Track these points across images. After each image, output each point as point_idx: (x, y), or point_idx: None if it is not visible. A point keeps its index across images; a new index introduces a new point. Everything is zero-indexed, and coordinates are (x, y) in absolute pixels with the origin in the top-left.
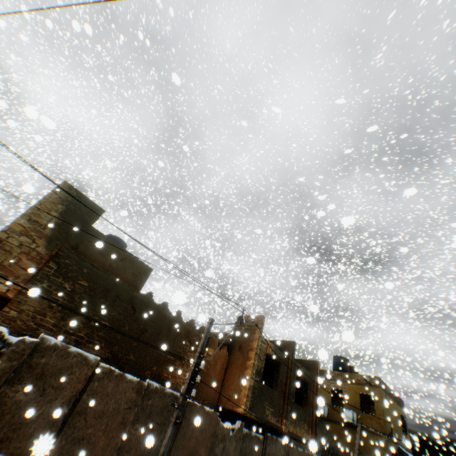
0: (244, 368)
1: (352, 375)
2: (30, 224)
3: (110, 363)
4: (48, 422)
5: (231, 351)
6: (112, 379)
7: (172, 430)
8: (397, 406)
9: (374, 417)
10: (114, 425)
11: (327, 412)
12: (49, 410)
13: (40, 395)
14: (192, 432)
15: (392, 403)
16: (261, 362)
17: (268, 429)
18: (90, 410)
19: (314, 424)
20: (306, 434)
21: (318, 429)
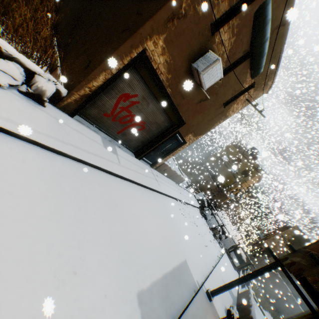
0: None
1: None
2: (281, 236)
3: (295, 297)
4: (273, 294)
5: None
6: (293, 301)
7: None
8: None
9: None
10: (290, 314)
11: None
12: (274, 292)
13: (273, 286)
14: None
15: None
16: None
17: None
18: (283, 302)
19: None
20: None
21: None
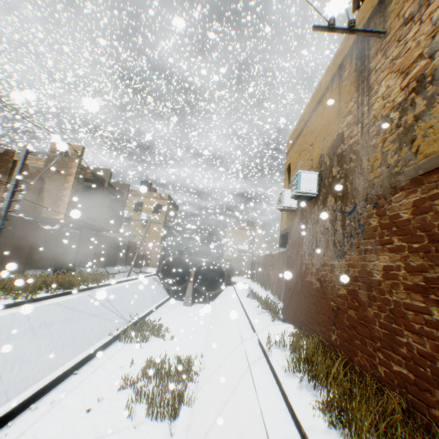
0: (63, 189)
1: (152, 194)
2: None
3: None
4: None
5: (47, 175)
6: None
7: (0, 234)
8: (175, 210)
9: (160, 216)
10: None
11: (130, 215)
12: None
13: None
14: (14, 235)
15: (172, 208)
16: (80, 184)
17: (84, 228)
18: None
19: (120, 222)
20: (114, 228)
21: (122, 225)
